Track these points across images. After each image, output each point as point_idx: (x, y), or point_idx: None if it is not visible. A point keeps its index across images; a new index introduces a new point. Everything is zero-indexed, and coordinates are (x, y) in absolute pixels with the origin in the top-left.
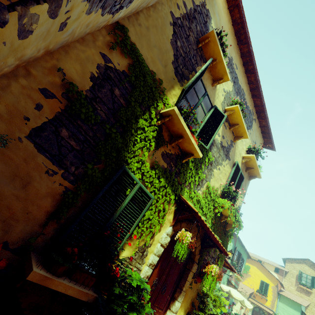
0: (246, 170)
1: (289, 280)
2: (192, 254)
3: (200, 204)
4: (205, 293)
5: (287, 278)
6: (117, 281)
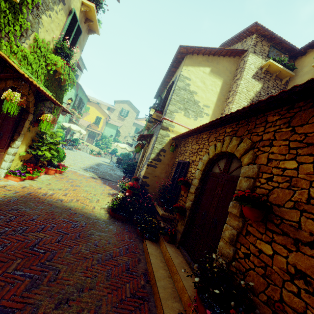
0: (85, 21)
1: (115, 114)
2: (27, 107)
3: (27, 60)
4: (44, 132)
5: (114, 113)
6: None
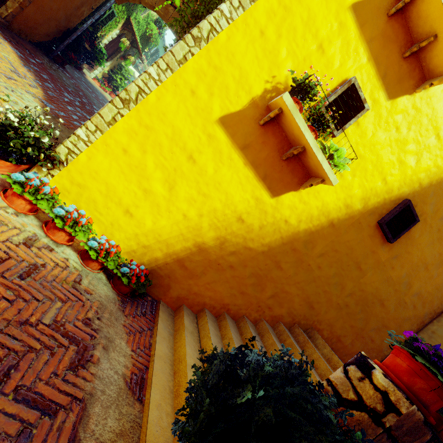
0: None
1: None
2: None
3: (139, 23)
4: (123, 66)
5: None
6: (95, 47)
